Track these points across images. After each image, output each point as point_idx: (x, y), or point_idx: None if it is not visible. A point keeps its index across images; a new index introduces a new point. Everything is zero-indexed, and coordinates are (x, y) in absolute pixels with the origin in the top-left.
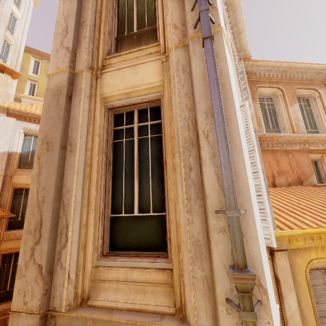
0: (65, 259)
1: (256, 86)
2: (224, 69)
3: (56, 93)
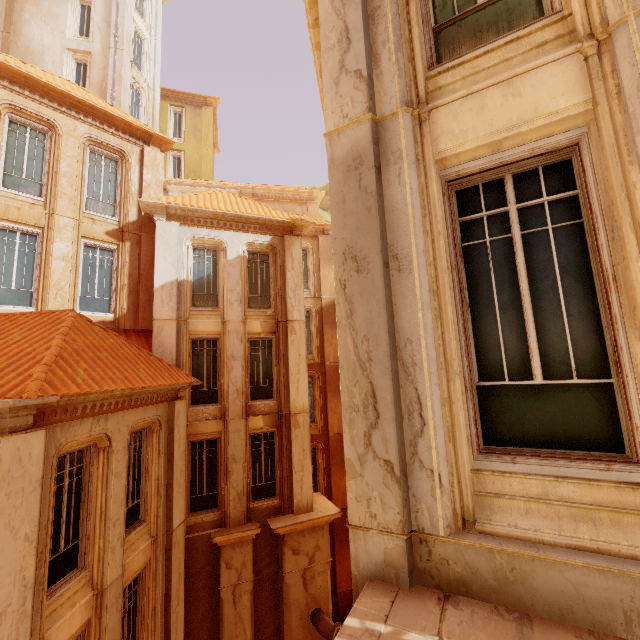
0: (427, 454)
1: None
2: None
3: (352, 166)
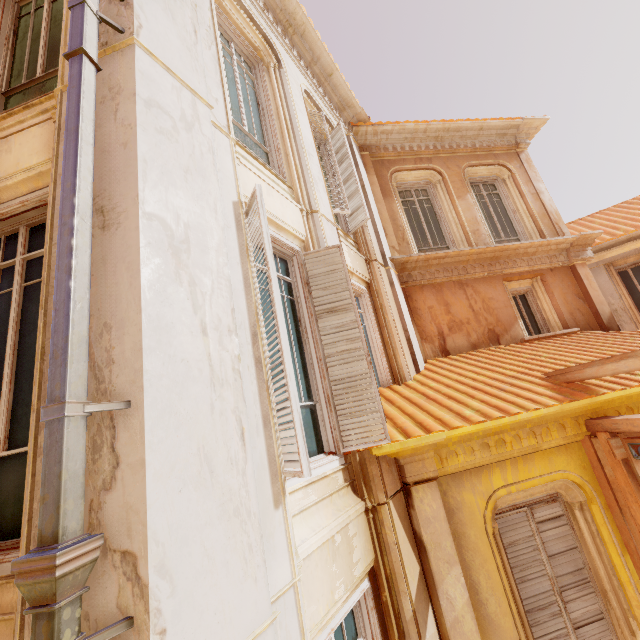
0: None
1: (391, 170)
2: (130, 115)
3: None
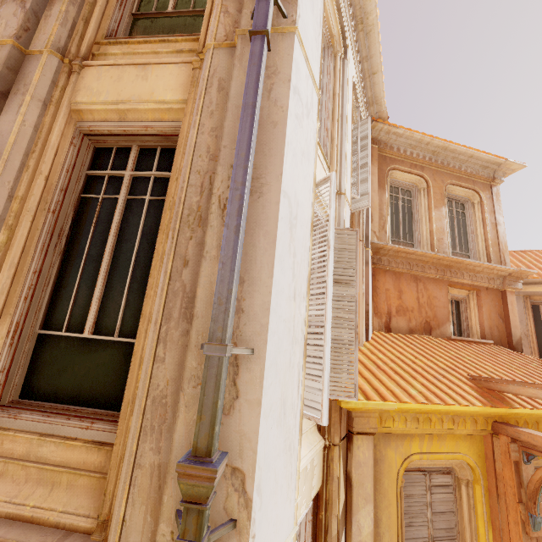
0: None
1: (390, 166)
2: (283, 98)
3: None
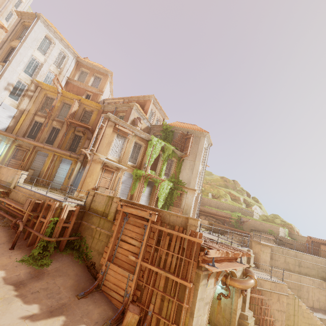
0: None
1: (81, 67)
2: (22, 46)
3: (3, 41)
